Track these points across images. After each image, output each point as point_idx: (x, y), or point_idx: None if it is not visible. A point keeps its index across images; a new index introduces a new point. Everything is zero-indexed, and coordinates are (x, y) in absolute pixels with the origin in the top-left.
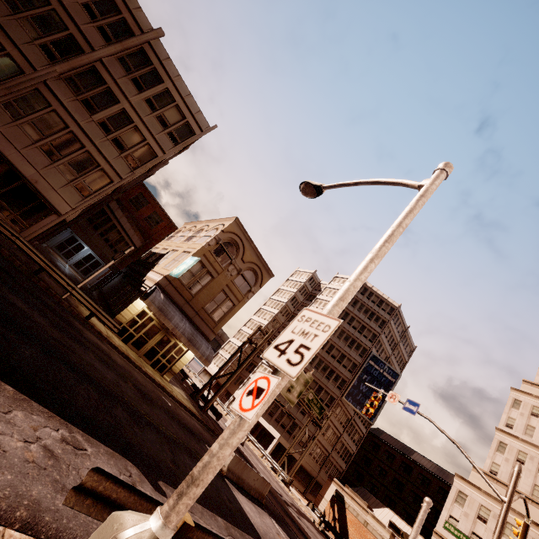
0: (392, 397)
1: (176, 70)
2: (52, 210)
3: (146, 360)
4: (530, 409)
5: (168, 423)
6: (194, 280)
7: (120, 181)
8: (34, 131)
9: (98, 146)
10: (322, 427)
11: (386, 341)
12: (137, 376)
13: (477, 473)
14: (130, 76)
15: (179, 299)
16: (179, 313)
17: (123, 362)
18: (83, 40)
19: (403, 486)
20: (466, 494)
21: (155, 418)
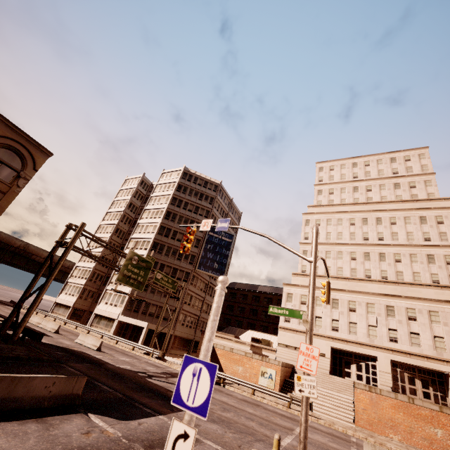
0: (206, 225)
1: None
2: None
3: None
4: (315, 222)
5: None
6: None
7: None
8: None
9: None
10: (179, 298)
11: (219, 214)
12: None
13: (295, 277)
14: None
15: None
16: None
17: None
18: None
19: (257, 311)
20: (292, 293)
21: None
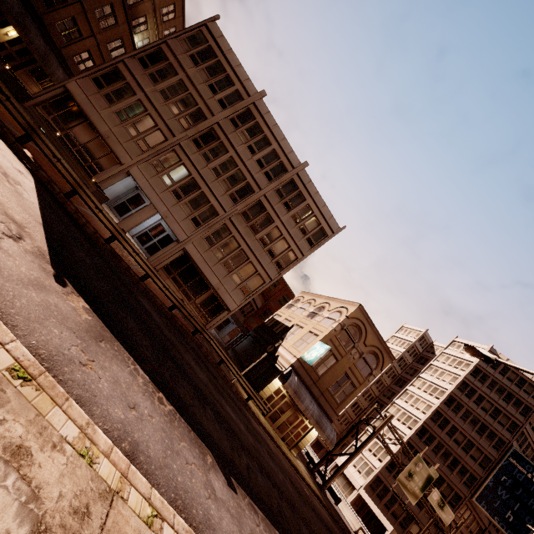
0: None
1: (315, 188)
2: (225, 307)
3: (278, 432)
4: None
5: (319, 526)
6: (321, 362)
7: (270, 282)
8: (220, 253)
9: (258, 257)
10: None
11: (533, 434)
12: (283, 461)
13: None
14: (282, 201)
15: (308, 380)
16: (309, 395)
17: (273, 446)
18: (254, 184)
19: None
20: None
21: (314, 524)
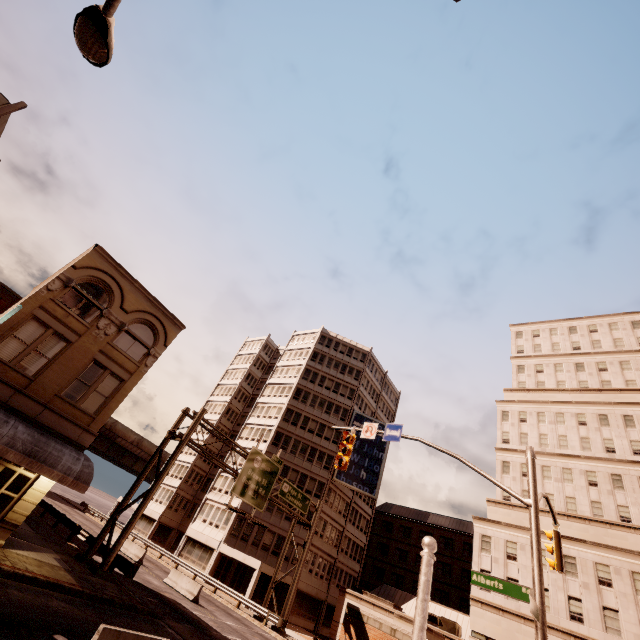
0: (369, 430)
1: None
2: None
3: None
4: (518, 416)
5: None
6: (28, 350)
7: None
8: None
9: None
10: (311, 525)
11: (367, 394)
12: None
13: (493, 506)
14: None
15: None
16: None
17: None
18: None
19: None
20: (489, 536)
21: None
